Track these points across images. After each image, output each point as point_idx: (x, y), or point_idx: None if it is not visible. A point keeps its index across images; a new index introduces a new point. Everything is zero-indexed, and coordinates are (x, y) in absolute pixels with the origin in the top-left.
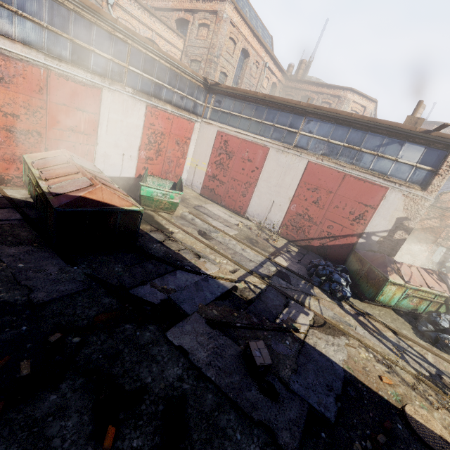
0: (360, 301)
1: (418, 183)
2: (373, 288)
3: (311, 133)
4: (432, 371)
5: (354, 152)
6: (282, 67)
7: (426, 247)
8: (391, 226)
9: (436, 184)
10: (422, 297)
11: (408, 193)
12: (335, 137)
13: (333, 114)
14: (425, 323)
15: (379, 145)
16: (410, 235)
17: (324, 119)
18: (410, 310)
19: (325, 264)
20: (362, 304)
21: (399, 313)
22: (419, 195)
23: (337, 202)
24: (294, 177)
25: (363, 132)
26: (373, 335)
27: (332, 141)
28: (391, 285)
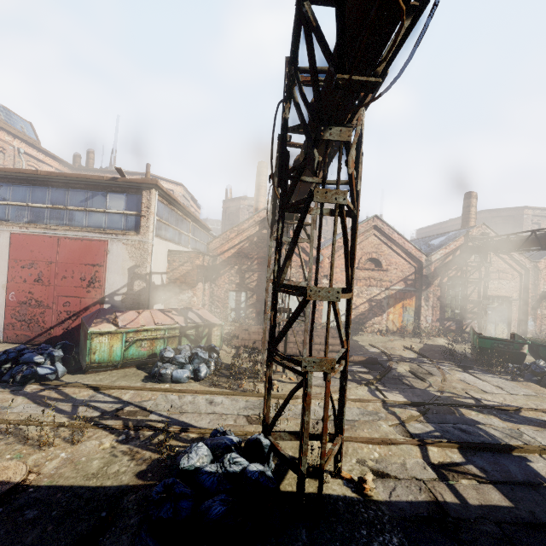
0: (82, 375)
1: (133, 229)
2: (86, 351)
3: (4, 200)
4: (111, 409)
5: (62, 212)
6: (54, 154)
7: (192, 293)
8: (127, 279)
9: (145, 226)
10: (150, 337)
11: (127, 241)
12: (34, 200)
13: (19, 175)
14: (156, 364)
15: (84, 200)
16: (176, 286)
17: (15, 182)
18: (147, 357)
19: (24, 347)
20: (82, 377)
21: (144, 367)
22: (137, 240)
23: (63, 271)
24: (0, 257)
25: (62, 190)
26: (46, 404)
27: (33, 205)
28: (99, 336)
